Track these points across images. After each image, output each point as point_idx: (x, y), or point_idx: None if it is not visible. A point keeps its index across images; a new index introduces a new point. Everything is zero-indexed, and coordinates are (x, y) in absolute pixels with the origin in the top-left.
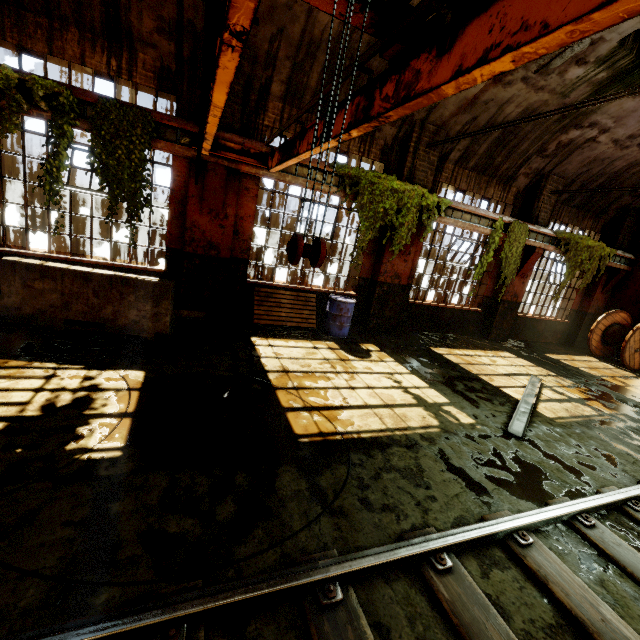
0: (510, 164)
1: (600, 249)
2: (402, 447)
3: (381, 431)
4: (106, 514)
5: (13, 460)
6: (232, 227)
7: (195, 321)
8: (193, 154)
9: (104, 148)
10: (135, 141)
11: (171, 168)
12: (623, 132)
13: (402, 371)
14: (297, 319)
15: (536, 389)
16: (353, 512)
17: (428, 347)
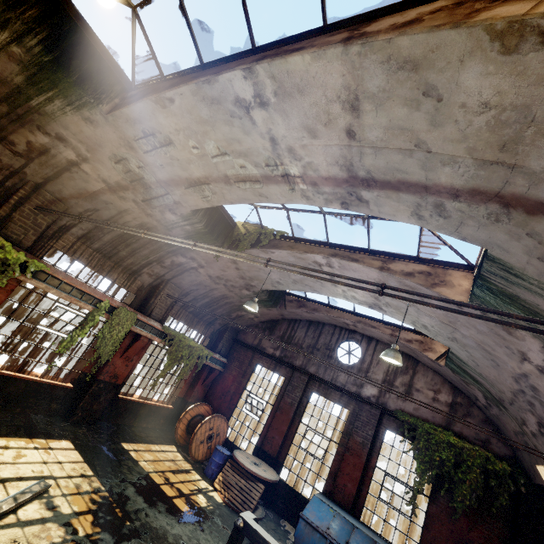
0: (135, 261)
1: (200, 350)
2: None
3: None
4: None
5: None
6: None
7: None
8: None
9: None
10: None
11: None
12: (213, 272)
13: None
14: None
15: (10, 506)
16: None
17: None
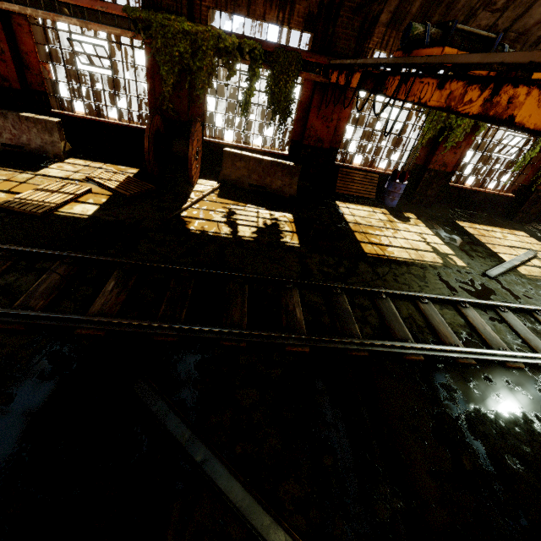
0: None
1: None
2: (418, 267)
3: (408, 259)
4: (304, 262)
5: (267, 241)
6: (334, 127)
7: (303, 188)
8: (321, 80)
9: (274, 81)
10: (290, 75)
11: (302, 86)
12: None
13: (429, 233)
14: (363, 191)
15: (526, 258)
16: (390, 282)
17: (454, 220)
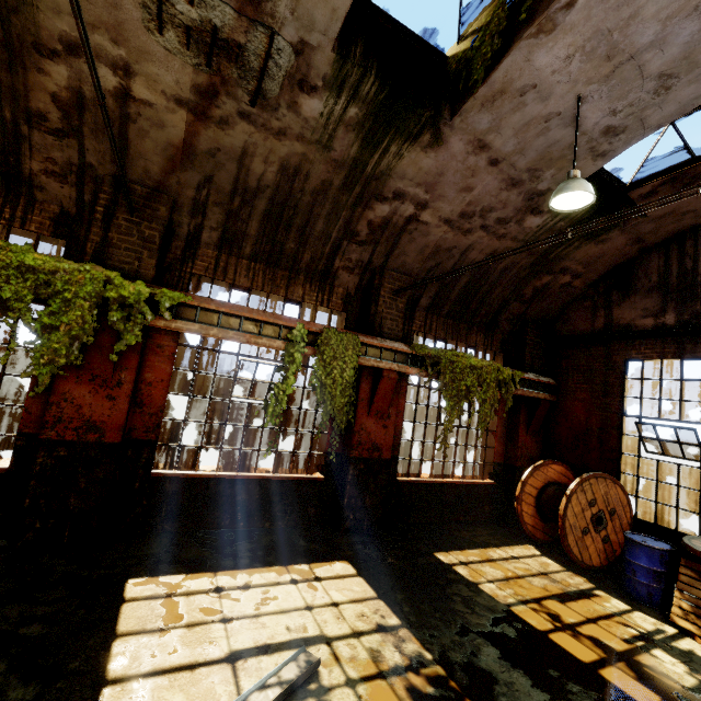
0: (314, 253)
1: (494, 370)
2: None
3: None
4: None
5: None
6: None
7: None
8: None
9: None
10: None
11: None
12: (449, 208)
13: None
14: None
15: None
16: None
17: (125, 579)
